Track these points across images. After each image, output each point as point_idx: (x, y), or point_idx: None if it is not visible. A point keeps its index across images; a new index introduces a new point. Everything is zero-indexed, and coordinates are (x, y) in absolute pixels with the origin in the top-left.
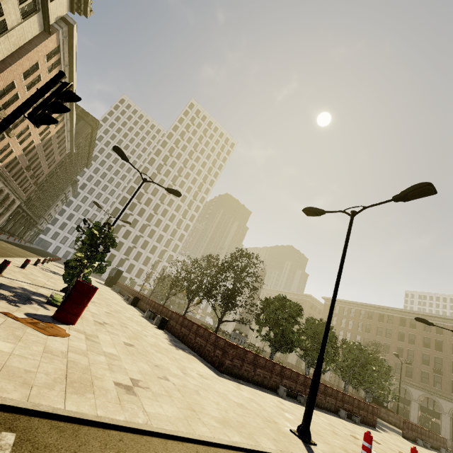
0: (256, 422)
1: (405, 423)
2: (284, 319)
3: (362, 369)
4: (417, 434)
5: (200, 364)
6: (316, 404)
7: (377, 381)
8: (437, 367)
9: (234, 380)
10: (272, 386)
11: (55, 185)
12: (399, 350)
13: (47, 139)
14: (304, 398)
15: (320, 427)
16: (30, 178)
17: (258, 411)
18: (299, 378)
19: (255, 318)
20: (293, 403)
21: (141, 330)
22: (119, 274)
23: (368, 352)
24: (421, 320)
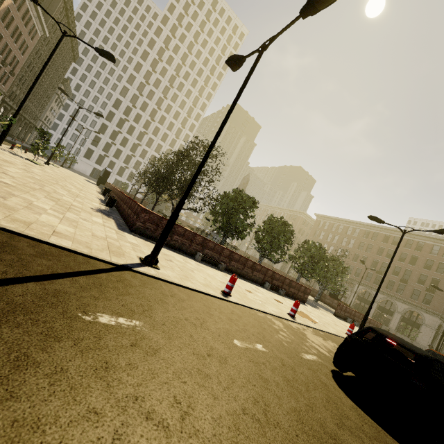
0: (90, 241)
1: (339, 306)
2: (233, 209)
3: (316, 264)
4: (350, 315)
5: (110, 222)
6: (241, 275)
7: (331, 276)
8: (405, 278)
9: (142, 238)
10: (192, 253)
11: (41, 81)
12: (376, 263)
13: (3, 10)
14: (223, 265)
15: (208, 276)
16: (2, 64)
17: (120, 245)
18: (223, 251)
19: (207, 208)
20: (207, 266)
21: (65, 194)
22: (108, 174)
23: (324, 251)
24: (373, 218)
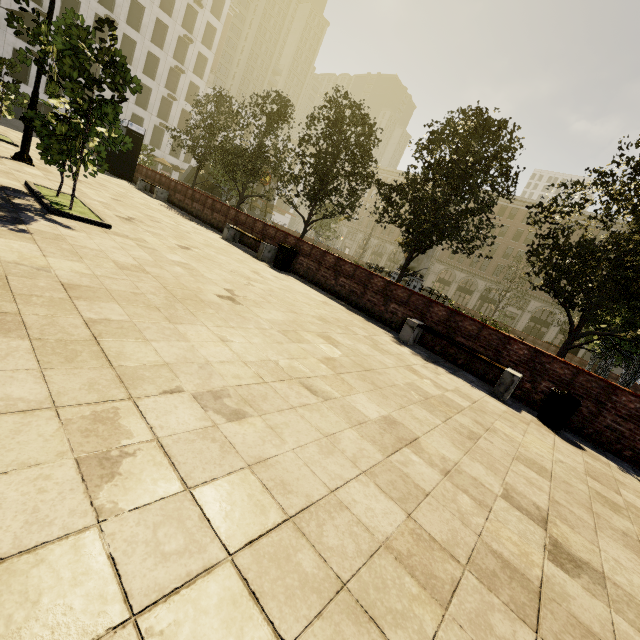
0: None
1: None
2: None
3: None
4: None
5: None
6: None
7: None
8: None
9: None
10: None
11: None
12: None
13: None
14: None
15: None
16: None
17: None
18: None
19: None
20: None
21: None
22: (136, 143)
23: None
24: None
